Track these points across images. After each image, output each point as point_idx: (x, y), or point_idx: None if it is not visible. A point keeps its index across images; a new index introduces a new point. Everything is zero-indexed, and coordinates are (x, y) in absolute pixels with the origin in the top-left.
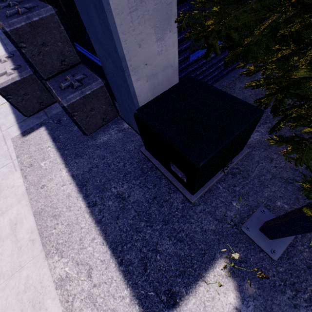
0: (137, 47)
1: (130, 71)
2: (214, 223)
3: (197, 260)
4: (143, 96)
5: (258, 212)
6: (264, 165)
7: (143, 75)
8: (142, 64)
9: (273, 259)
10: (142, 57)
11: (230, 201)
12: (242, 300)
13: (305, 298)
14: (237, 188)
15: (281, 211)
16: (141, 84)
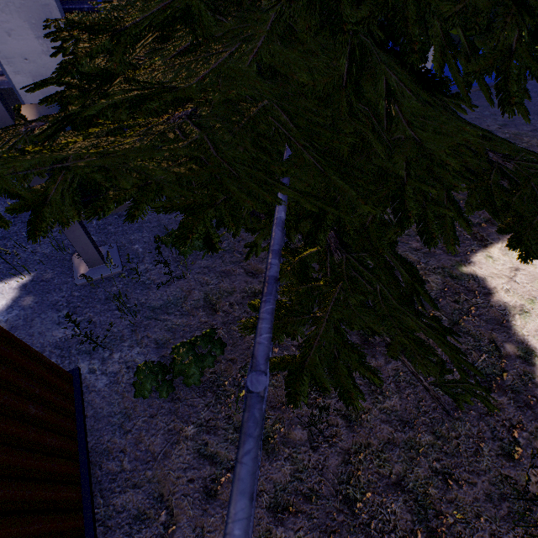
0: (5, 34)
1: (1, 59)
2: (52, 248)
3: (0, 272)
4: (32, 98)
5: (105, 247)
6: (161, 215)
7: (24, 71)
8: (20, 57)
9: (75, 283)
10: (18, 49)
11: (91, 235)
12: (9, 307)
13: (78, 320)
14: (110, 227)
15: (131, 252)
16: (25, 81)
